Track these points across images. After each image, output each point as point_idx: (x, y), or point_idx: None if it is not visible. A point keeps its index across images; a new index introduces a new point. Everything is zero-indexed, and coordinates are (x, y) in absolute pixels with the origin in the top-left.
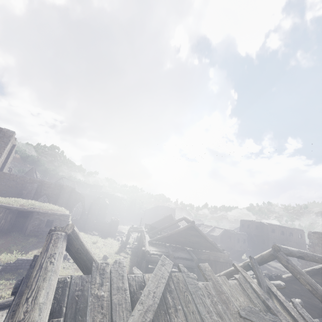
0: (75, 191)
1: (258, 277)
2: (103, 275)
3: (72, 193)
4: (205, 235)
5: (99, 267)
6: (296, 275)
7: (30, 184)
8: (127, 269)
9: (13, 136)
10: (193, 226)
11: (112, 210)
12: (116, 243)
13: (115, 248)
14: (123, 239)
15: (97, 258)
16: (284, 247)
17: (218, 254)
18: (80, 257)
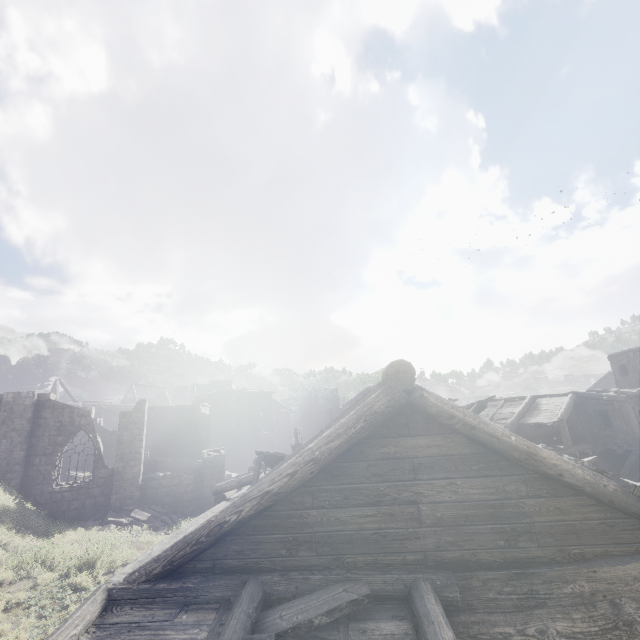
0: (53, 404)
1: None
2: None
3: (44, 411)
4: (525, 445)
5: None
6: None
7: None
8: None
9: None
10: (409, 399)
11: (256, 427)
12: None
13: None
14: None
15: None
16: None
17: None
18: None
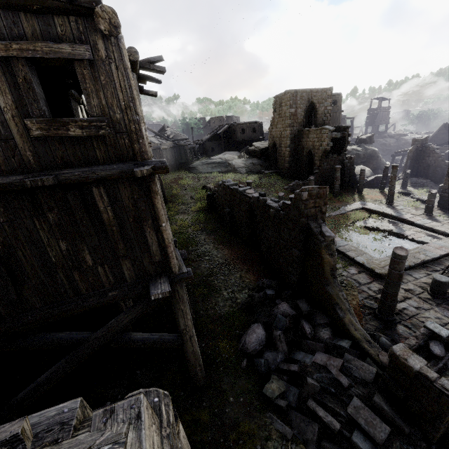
0: None
1: None
2: None
3: None
4: None
5: None
6: None
7: None
8: None
9: None
10: None
11: None
12: None
13: None
14: None
15: None
16: None
17: None
18: None
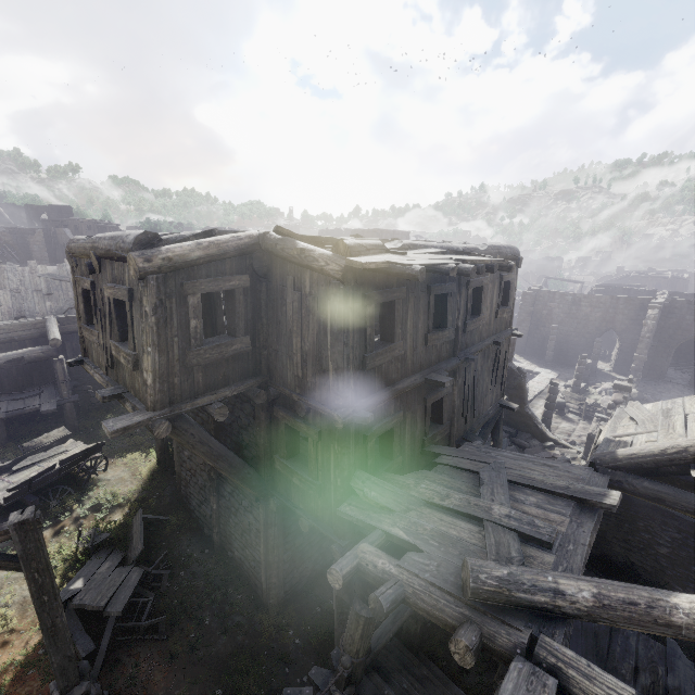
0: None
1: None
2: None
3: None
4: None
5: None
6: None
7: None
8: None
9: None
10: None
11: None
12: None
13: None
14: None
15: None
16: None
17: None
18: None
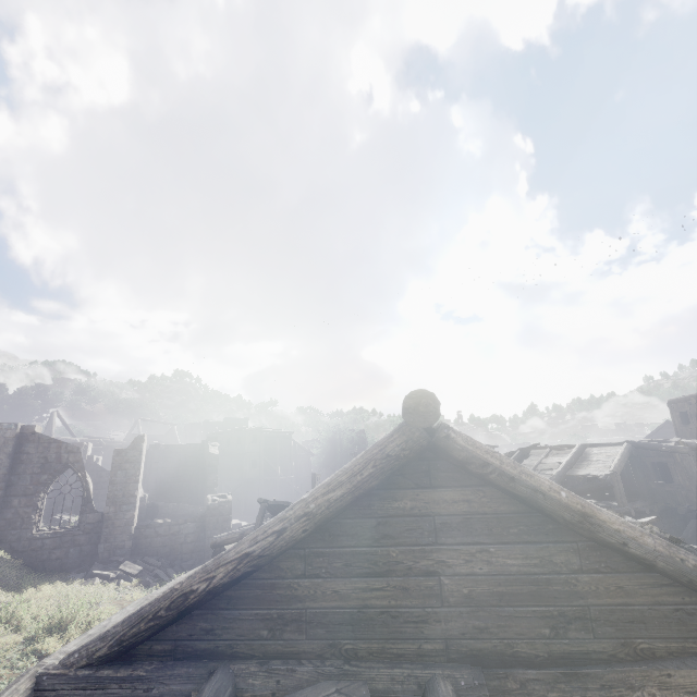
0: (38, 438)
1: None
2: None
3: (27, 445)
4: (578, 503)
5: None
6: None
7: None
8: None
9: None
10: (431, 440)
11: (273, 471)
12: None
13: None
14: None
15: None
16: None
17: None
18: None
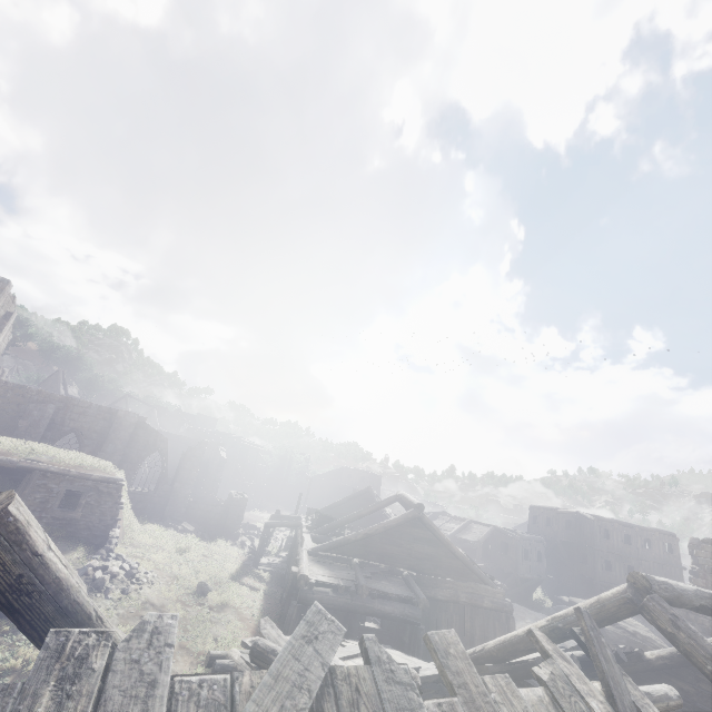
0: (146, 427)
1: (607, 678)
2: (73, 683)
3: (139, 430)
4: (448, 541)
5: (67, 650)
6: (702, 665)
7: (38, 406)
8: (253, 619)
9: (5, 291)
10: (419, 516)
11: (236, 474)
12: (236, 553)
13: (231, 566)
14: (254, 543)
15: (182, 591)
16: (661, 581)
17: (479, 589)
18: (30, 607)
